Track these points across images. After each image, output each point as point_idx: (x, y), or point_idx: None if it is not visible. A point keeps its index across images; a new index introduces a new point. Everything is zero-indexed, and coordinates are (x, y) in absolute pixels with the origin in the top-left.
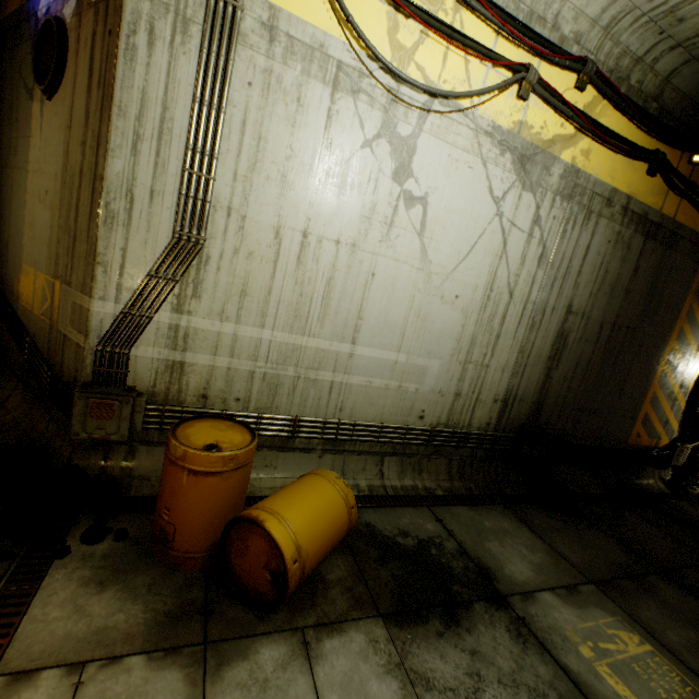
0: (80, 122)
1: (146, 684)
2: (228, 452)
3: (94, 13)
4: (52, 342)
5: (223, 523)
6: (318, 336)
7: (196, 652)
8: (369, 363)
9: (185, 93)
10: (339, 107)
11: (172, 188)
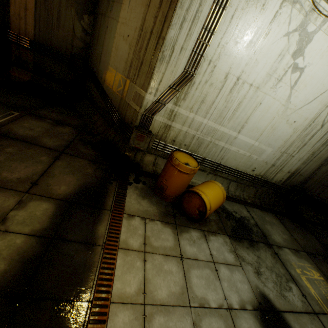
0: (155, 5)
1: (162, 229)
2: (193, 167)
3: None
4: (121, 105)
5: (181, 190)
6: (225, 127)
7: (173, 226)
8: (241, 143)
9: None
10: (282, 11)
11: (190, 47)
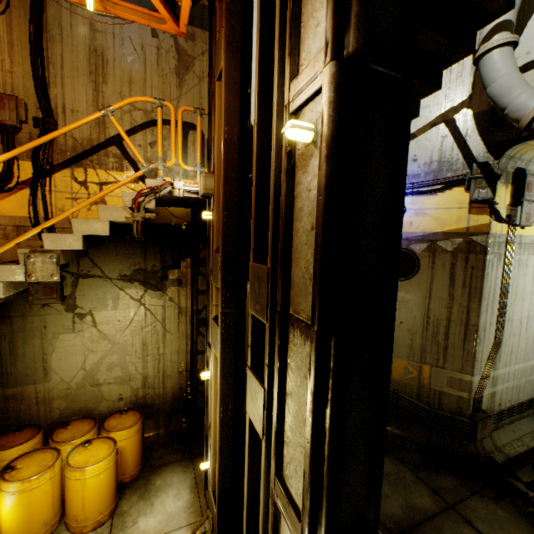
0: (442, 297)
1: None
2: None
3: (451, 255)
4: (423, 393)
5: None
6: (530, 360)
7: None
8: None
9: (498, 281)
10: None
11: (494, 319)
